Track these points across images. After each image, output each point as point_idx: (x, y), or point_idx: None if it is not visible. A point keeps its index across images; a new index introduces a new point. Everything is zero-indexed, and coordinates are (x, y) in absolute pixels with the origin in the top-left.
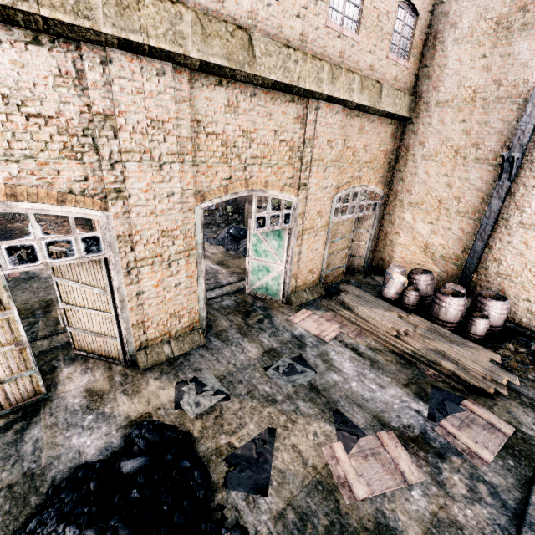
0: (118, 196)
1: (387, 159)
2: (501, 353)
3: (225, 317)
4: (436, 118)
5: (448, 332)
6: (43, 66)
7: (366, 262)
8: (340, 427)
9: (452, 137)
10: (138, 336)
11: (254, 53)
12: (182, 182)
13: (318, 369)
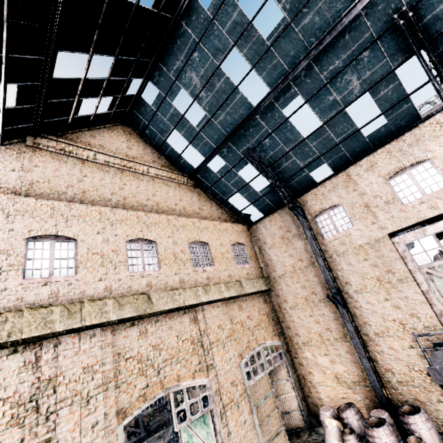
0: None
1: (270, 317)
2: None
3: None
4: (283, 284)
5: None
6: (15, 364)
7: (304, 414)
8: None
9: (298, 292)
10: None
11: (152, 301)
12: (106, 407)
13: None
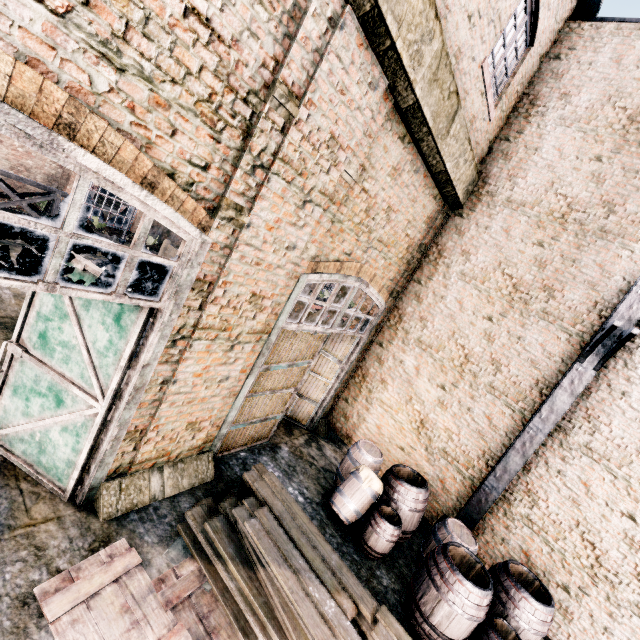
0: None
1: (409, 254)
2: None
3: None
4: (500, 223)
5: None
6: None
7: (319, 414)
8: None
9: (516, 262)
10: None
11: None
12: None
13: None
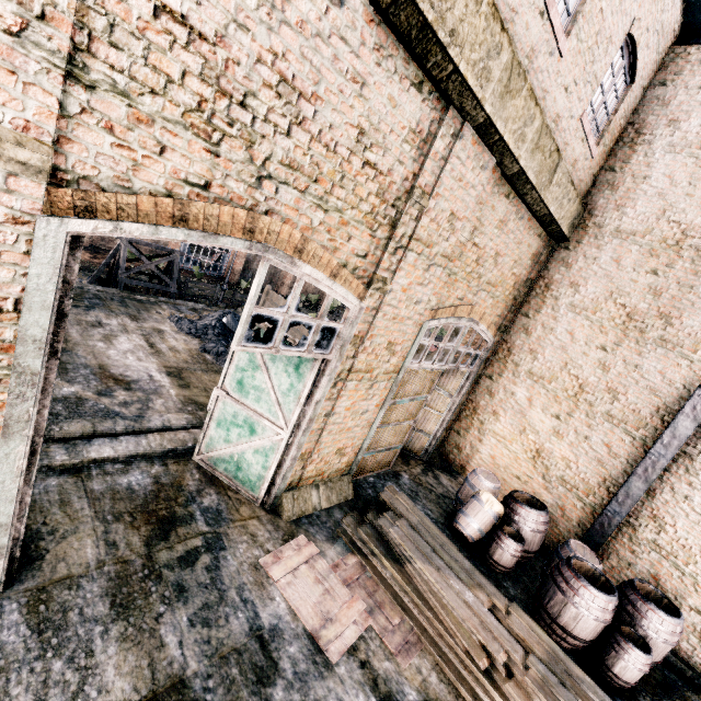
0: None
1: (515, 290)
2: None
3: (102, 527)
4: (609, 253)
5: (587, 679)
6: None
7: (432, 445)
8: None
9: (629, 291)
10: None
11: None
12: None
13: None
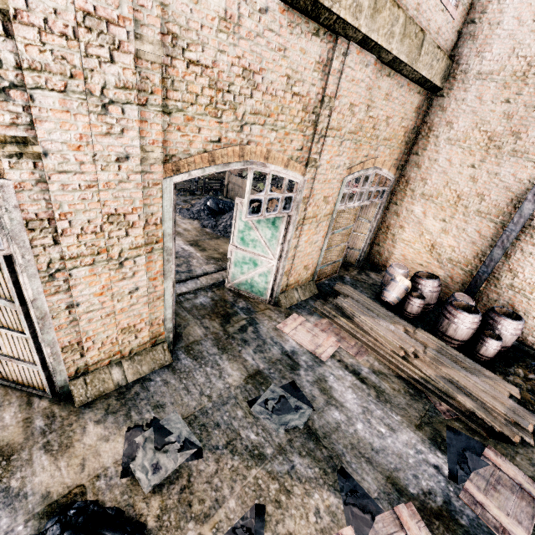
0: (22, 152)
1: (406, 138)
2: (512, 380)
3: (198, 321)
4: (474, 93)
5: (460, 355)
6: None
7: (362, 256)
8: (348, 498)
9: (489, 120)
10: (72, 361)
11: None
12: (143, 139)
13: (316, 404)
